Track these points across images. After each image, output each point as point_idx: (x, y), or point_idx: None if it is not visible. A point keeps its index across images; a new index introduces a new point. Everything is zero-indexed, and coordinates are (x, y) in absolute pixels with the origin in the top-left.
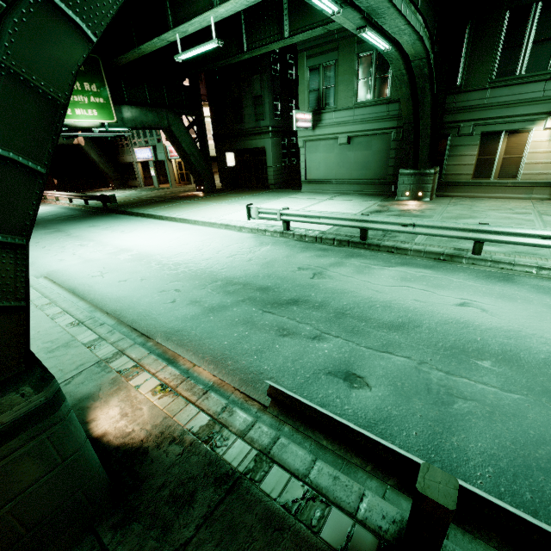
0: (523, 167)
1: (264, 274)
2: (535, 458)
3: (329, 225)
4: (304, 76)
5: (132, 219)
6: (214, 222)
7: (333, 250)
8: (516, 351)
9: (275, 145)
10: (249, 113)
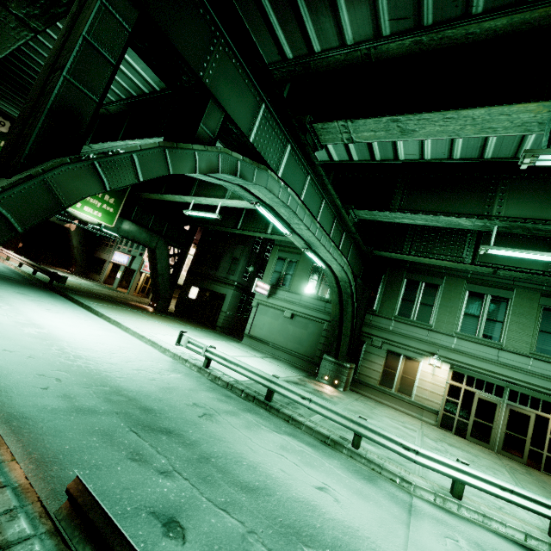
0: (415, 389)
1: (158, 396)
2: None
3: (246, 378)
4: (273, 260)
5: (67, 303)
6: (144, 335)
7: (237, 399)
8: (345, 549)
9: (235, 296)
10: (224, 266)
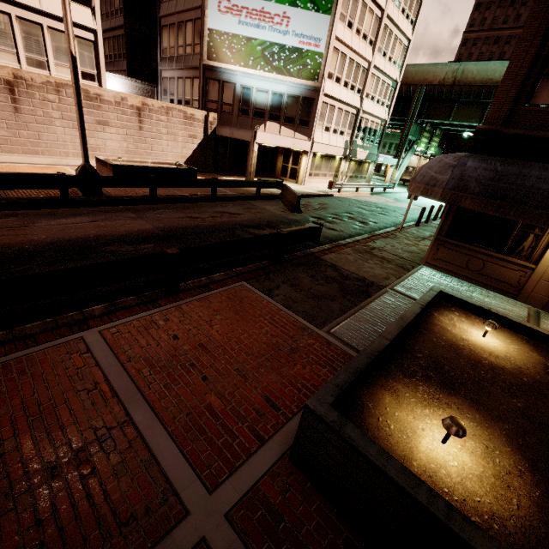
0: None
1: None
2: None
3: None
4: None
5: None
6: None
7: None
8: None
9: None
10: None
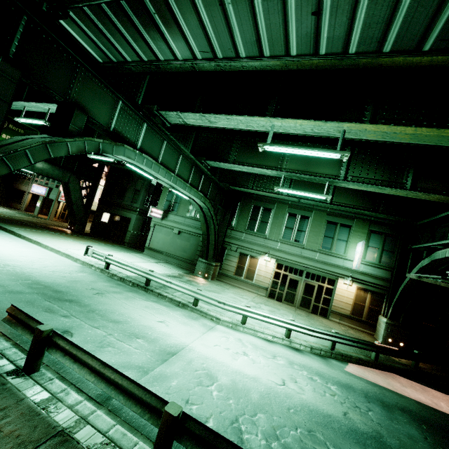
0: (255, 275)
1: (66, 285)
2: (118, 365)
3: (136, 274)
4: (165, 192)
5: None
6: (60, 250)
7: (125, 286)
8: (160, 339)
9: (138, 219)
10: (129, 196)
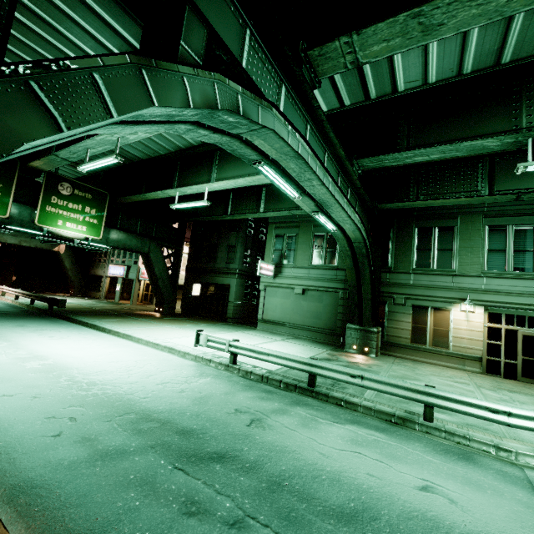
0: (451, 339)
1: (193, 411)
2: None
3: (278, 365)
4: (271, 239)
5: (71, 325)
6: (159, 343)
7: (278, 393)
8: None
9: (239, 284)
10: (222, 256)
